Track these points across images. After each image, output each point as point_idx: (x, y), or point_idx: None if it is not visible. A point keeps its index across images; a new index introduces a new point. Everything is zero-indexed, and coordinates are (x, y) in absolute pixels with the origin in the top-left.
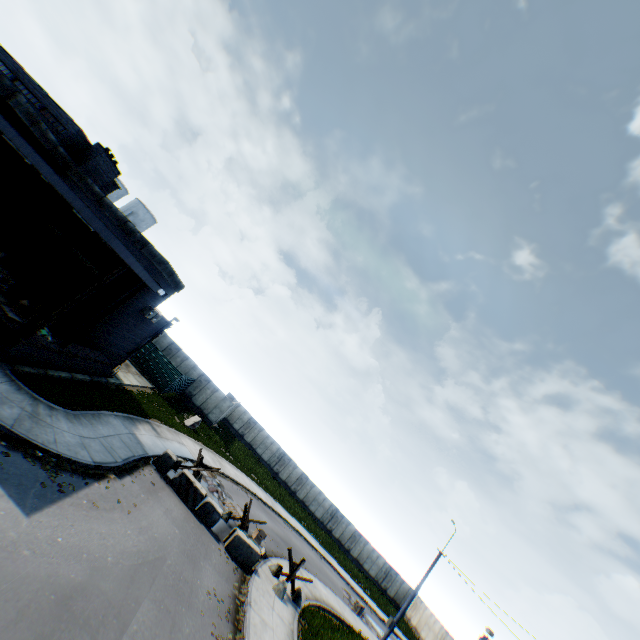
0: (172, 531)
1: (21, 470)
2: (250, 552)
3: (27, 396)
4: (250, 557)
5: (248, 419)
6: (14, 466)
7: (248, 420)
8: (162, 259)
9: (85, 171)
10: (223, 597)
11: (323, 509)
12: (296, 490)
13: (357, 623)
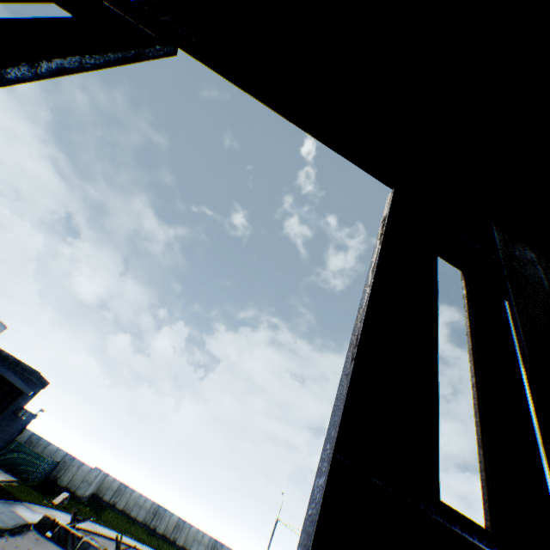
0: None
1: None
2: None
3: None
4: None
5: (119, 485)
6: None
7: (119, 486)
8: (33, 370)
9: None
10: None
11: (204, 545)
12: (175, 538)
13: None
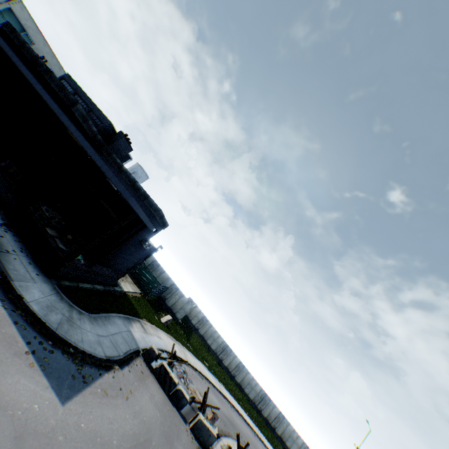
0: (155, 414)
1: (60, 364)
2: (209, 434)
3: (66, 304)
4: (208, 438)
5: (202, 317)
6: (56, 361)
7: (202, 318)
8: (157, 207)
9: (111, 149)
10: None
11: (255, 392)
12: (235, 375)
13: None
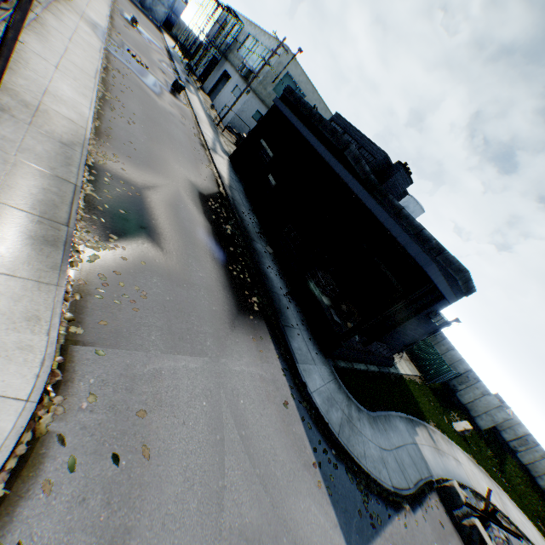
0: None
1: (344, 488)
2: None
3: (343, 395)
4: None
5: (523, 433)
6: (340, 482)
7: (523, 435)
8: (459, 267)
9: (384, 188)
10: None
11: None
12: None
13: None
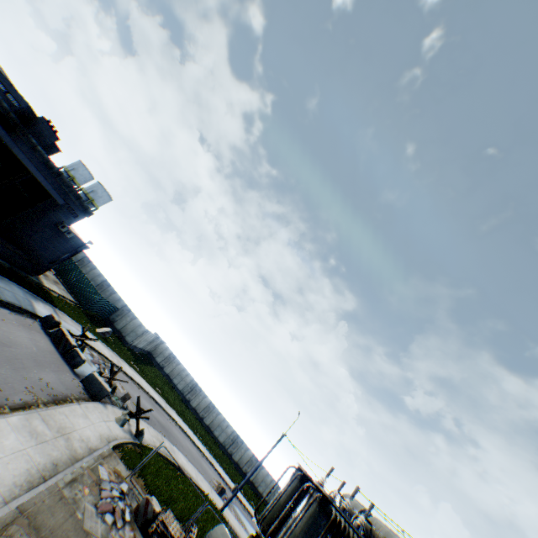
0: (30, 346)
1: None
2: (101, 388)
3: None
4: (101, 392)
5: (169, 354)
6: None
7: (169, 355)
8: (70, 184)
9: (32, 133)
10: (55, 389)
11: (226, 435)
12: (204, 416)
13: (211, 493)
